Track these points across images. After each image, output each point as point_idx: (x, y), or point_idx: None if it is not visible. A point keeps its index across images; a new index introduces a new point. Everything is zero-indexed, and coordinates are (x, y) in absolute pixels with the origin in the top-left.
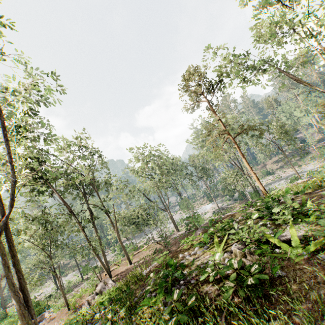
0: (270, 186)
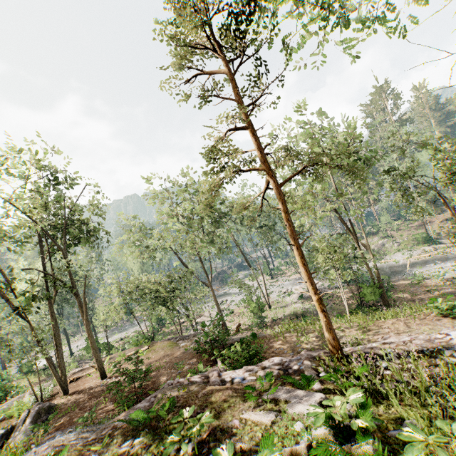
0: (420, 268)
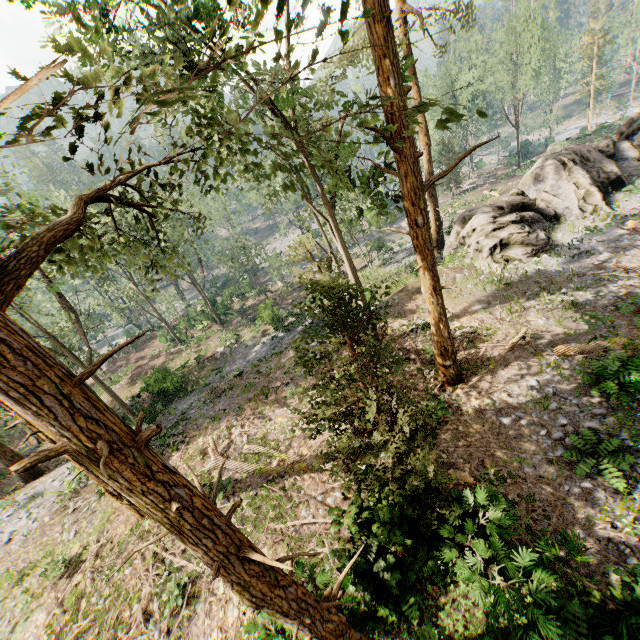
0: None
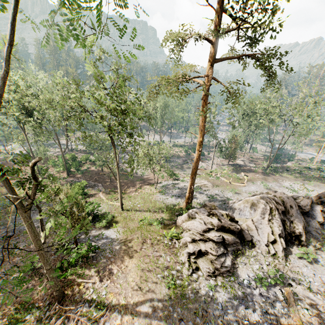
0: None
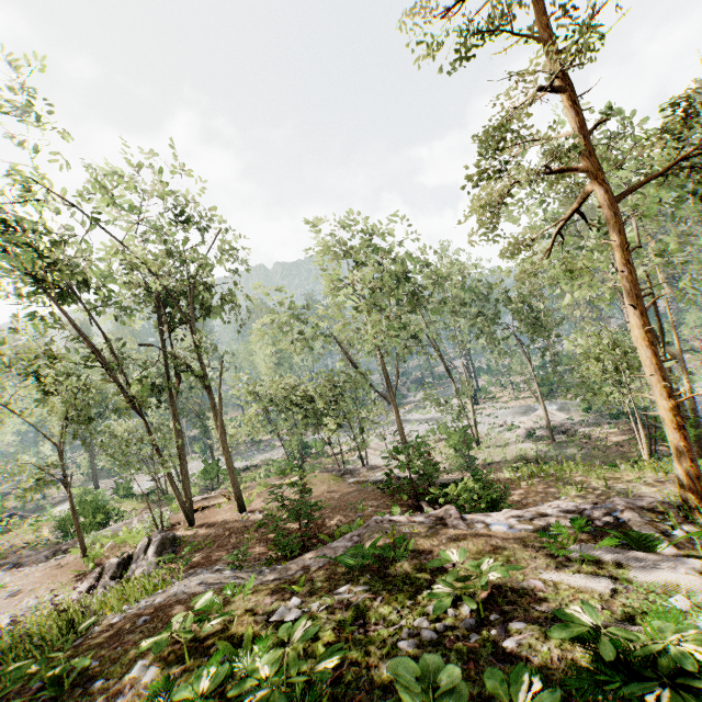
0: None
